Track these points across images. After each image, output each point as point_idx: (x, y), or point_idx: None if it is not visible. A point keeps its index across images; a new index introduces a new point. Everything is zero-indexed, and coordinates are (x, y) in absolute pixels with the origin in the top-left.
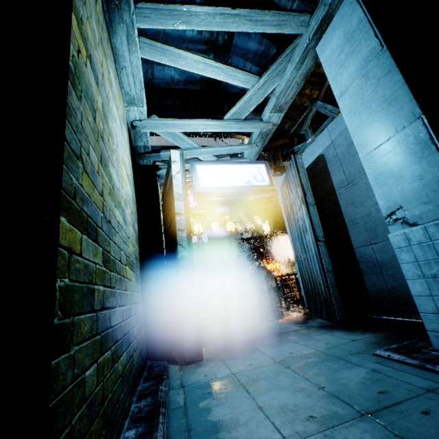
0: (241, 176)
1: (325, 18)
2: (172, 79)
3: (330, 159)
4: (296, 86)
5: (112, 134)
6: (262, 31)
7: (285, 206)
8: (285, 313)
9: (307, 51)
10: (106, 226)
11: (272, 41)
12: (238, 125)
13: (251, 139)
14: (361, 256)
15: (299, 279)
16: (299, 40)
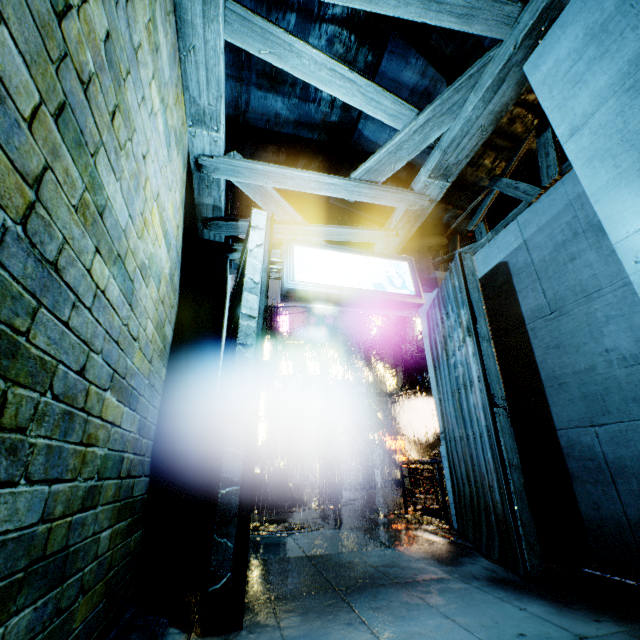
0: (368, 274)
1: (549, 7)
2: (277, 117)
3: (520, 270)
4: (479, 135)
5: (133, 123)
6: (436, 22)
7: (431, 342)
8: (415, 533)
9: (508, 69)
10: (31, 265)
11: (442, 72)
12: (372, 192)
13: (389, 223)
14: (570, 445)
15: (445, 473)
16: (495, 52)
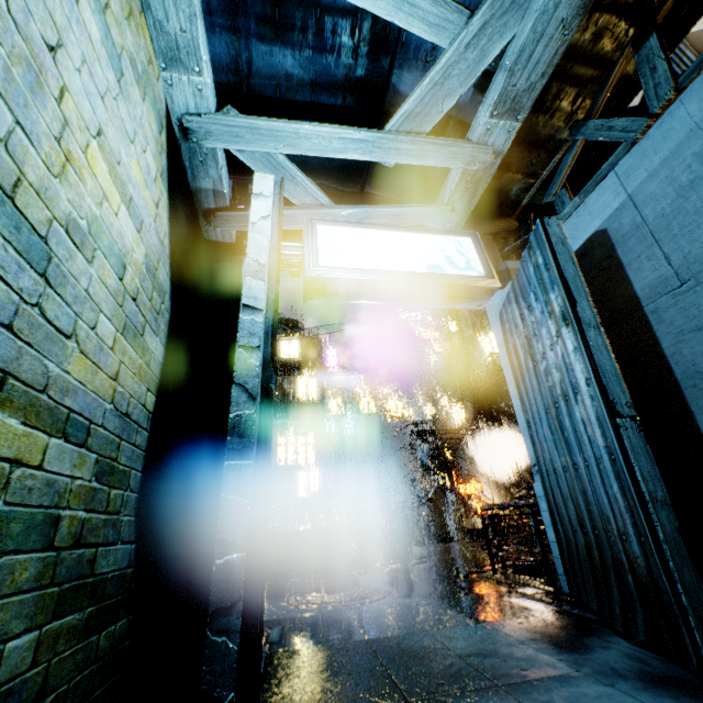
0: (418, 254)
1: None
2: (288, 79)
3: (626, 235)
4: (559, 36)
5: None
6: None
7: (509, 350)
8: (510, 599)
9: None
10: None
11: None
12: (415, 147)
13: (442, 195)
14: None
15: (544, 518)
16: None
